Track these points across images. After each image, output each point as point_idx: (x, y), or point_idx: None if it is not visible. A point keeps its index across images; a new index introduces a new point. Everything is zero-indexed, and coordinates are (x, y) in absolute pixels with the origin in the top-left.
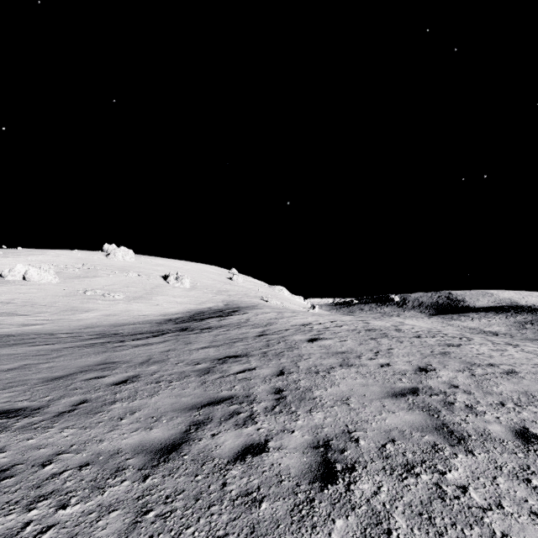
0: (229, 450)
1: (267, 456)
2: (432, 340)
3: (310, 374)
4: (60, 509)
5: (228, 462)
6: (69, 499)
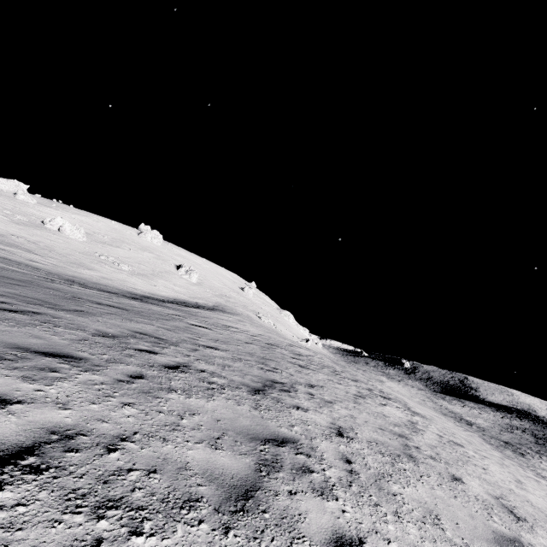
0: None
1: (2, 303)
2: (298, 361)
3: (126, 319)
4: None
5: None
6: None
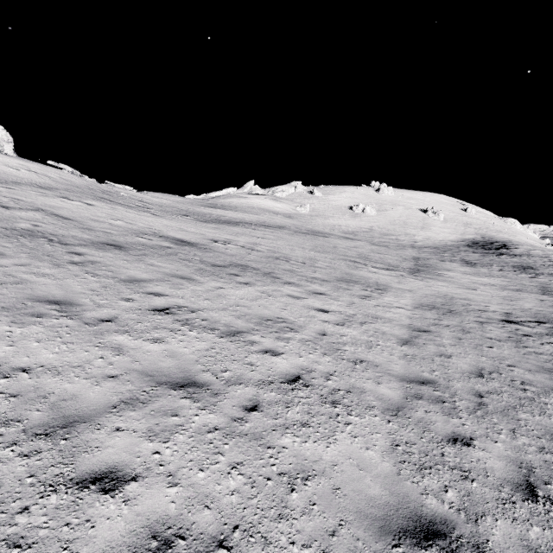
0: None
1: None
2: None
3: None
4: None
5: None
6: None
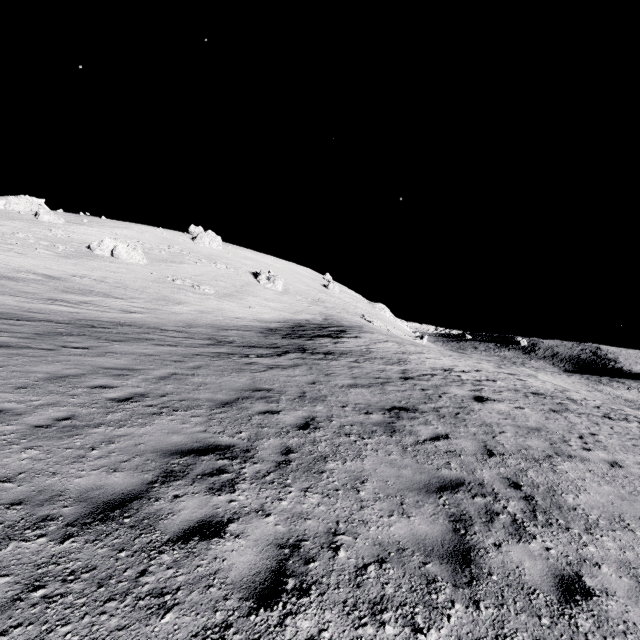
0: (541, 579)
1: (603, 603)
2: (634, 428)
3: (530, 462)
4: (417, 633)
5: (559, 602)
6: (413, 617)
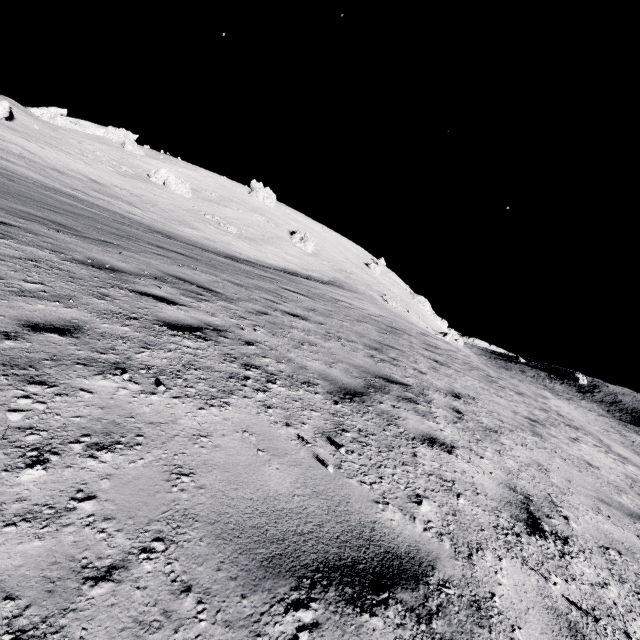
0: None
1: None
2: (433, 355)
3: (177, 263)
4: None
5: None
6: None
